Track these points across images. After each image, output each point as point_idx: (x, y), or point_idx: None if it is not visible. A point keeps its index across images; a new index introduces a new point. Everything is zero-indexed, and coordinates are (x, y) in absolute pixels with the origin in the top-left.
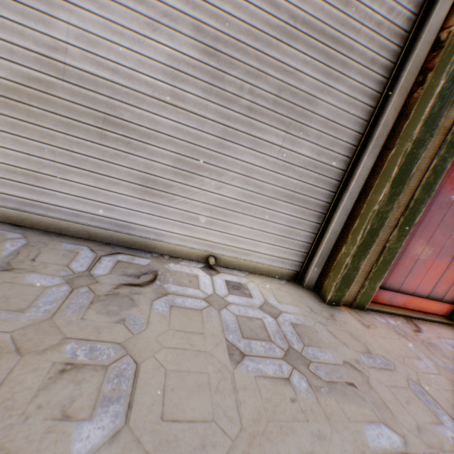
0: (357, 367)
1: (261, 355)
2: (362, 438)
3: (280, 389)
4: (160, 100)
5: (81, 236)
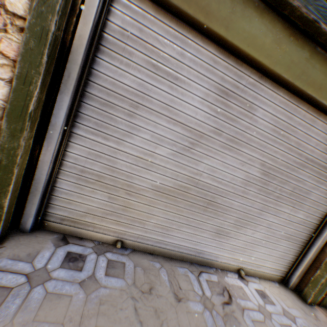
0: None
1: None
2: None
3: None
4: (237, 194)
5: (179, 258)
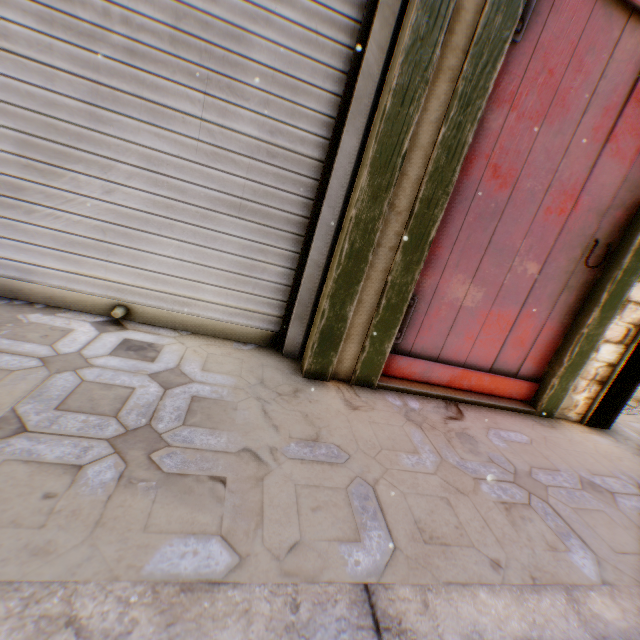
0: (262, 458)
1: (63, 433)
2: (142, 557)
3: (40, 481)
4: None
5: None
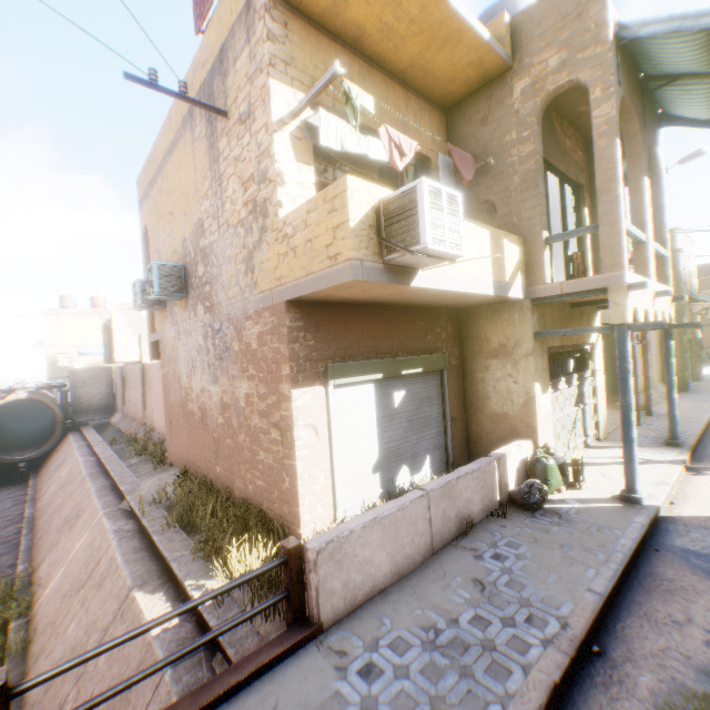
0: None
1: None
2: None
3: None
4: None
5: None
